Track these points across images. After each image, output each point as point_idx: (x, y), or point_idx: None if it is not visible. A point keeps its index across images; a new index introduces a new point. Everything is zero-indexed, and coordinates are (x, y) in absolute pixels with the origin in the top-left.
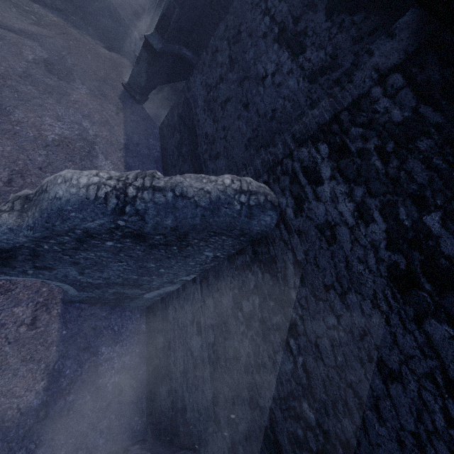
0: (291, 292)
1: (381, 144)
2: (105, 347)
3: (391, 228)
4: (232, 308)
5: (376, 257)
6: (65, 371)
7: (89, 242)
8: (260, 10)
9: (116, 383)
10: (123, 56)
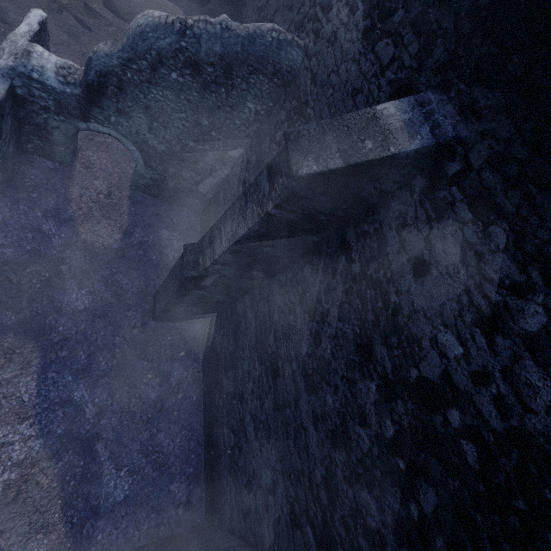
0: (308, 98)
1: None
2: (166, 230)
3: (366, 6)
4: (269, 147)
5: (357, 31)
6: (135, 234)
7: (160, 71)
8: None
9: (176, 257)
10: (174, 4)
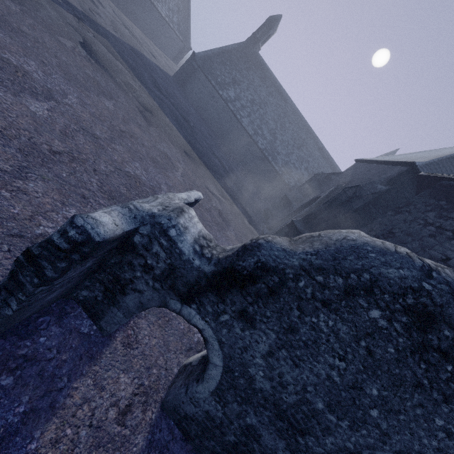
0: None
1: None
2: None
3: None
4: None
5: None
6: None
7: (355, 299)
8: (418, 223)
9: None
10: (255, 230)
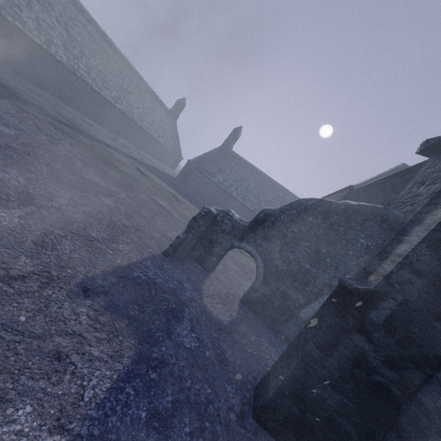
0: None
1: (438, 171)
2: (264, 340)
3: None
4: None
5: None
6: (240, 326)
7: (302, 216)
8: None
9: None
10: None
